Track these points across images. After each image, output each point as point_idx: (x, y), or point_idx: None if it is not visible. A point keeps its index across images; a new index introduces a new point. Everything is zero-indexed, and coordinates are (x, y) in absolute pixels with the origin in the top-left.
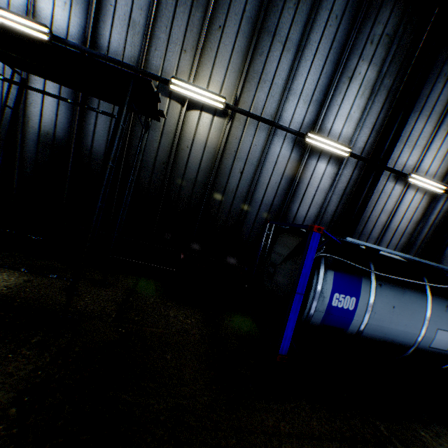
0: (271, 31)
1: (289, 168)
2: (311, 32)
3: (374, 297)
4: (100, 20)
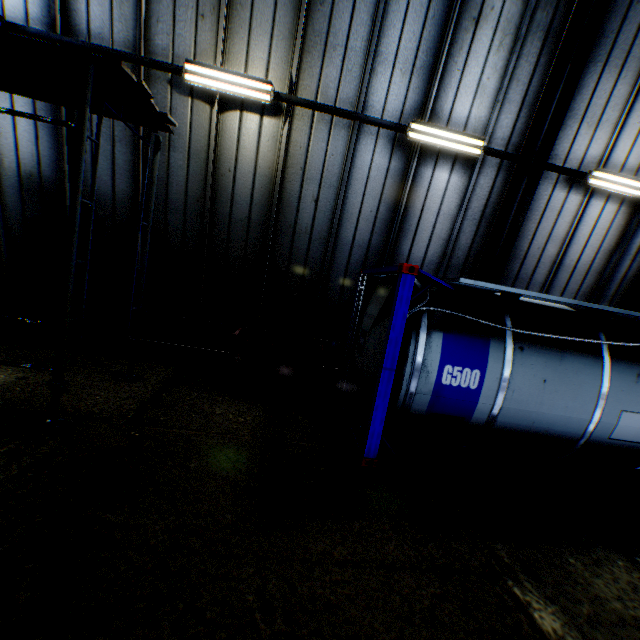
0: None
1: (389, 185)
2: None
3: (512, 368)
4: None
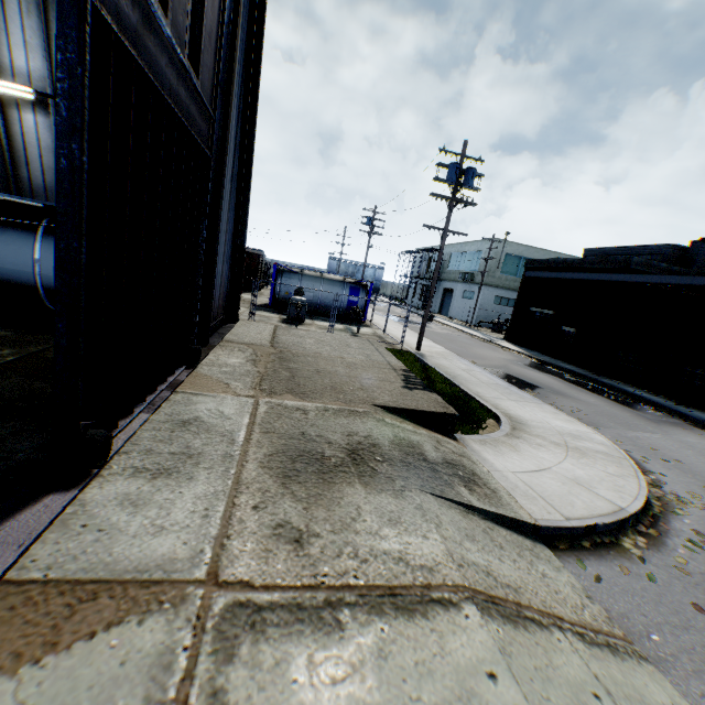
0: None
1: None
2: None
3: None
4: None
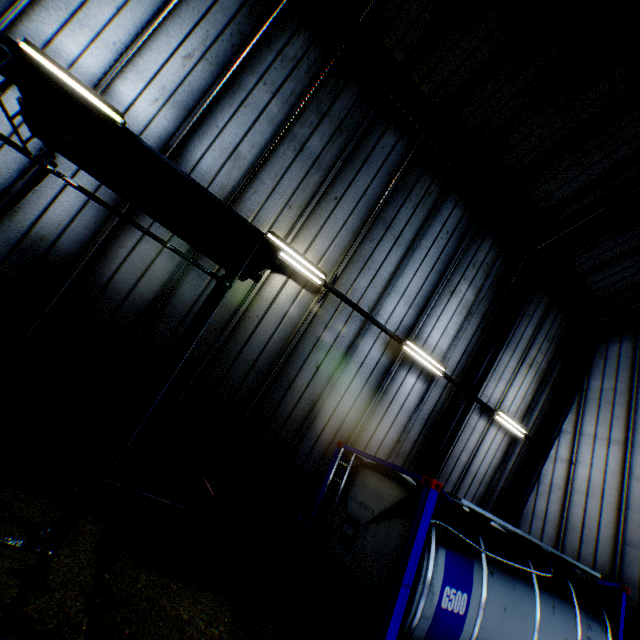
0: (387, 221)
1: (375, 374)
2: (424, 237)
3: (487, 592)
4: (196, 135)
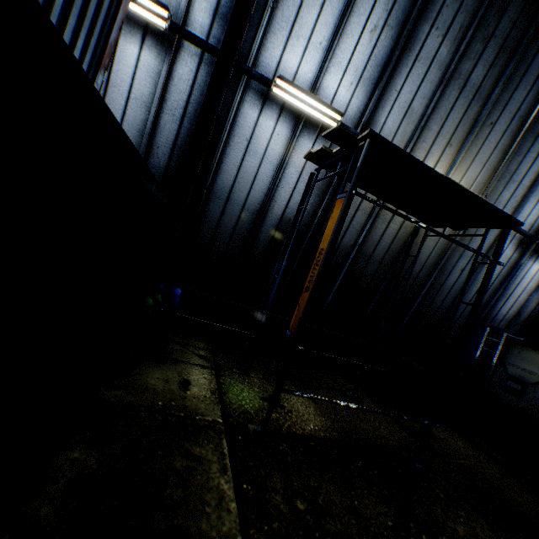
0: (535, 131)
1: (505, 267)
2: None
3: None
4: (380, 105)
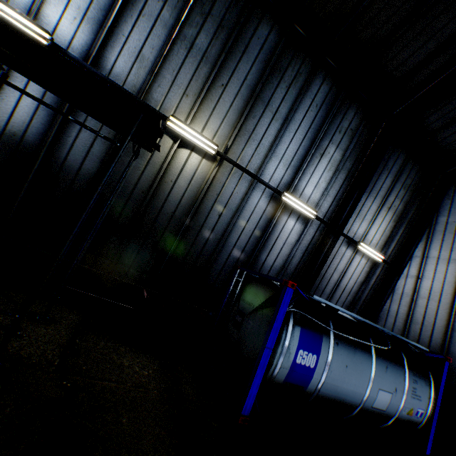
0: (265, 100)
1: (263, 219)
2: (297, 111)
3: (332, 356)
4: (109, 44)
